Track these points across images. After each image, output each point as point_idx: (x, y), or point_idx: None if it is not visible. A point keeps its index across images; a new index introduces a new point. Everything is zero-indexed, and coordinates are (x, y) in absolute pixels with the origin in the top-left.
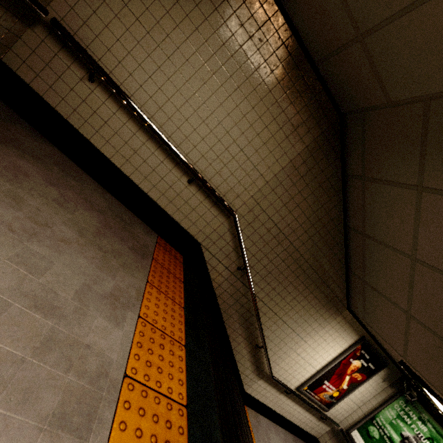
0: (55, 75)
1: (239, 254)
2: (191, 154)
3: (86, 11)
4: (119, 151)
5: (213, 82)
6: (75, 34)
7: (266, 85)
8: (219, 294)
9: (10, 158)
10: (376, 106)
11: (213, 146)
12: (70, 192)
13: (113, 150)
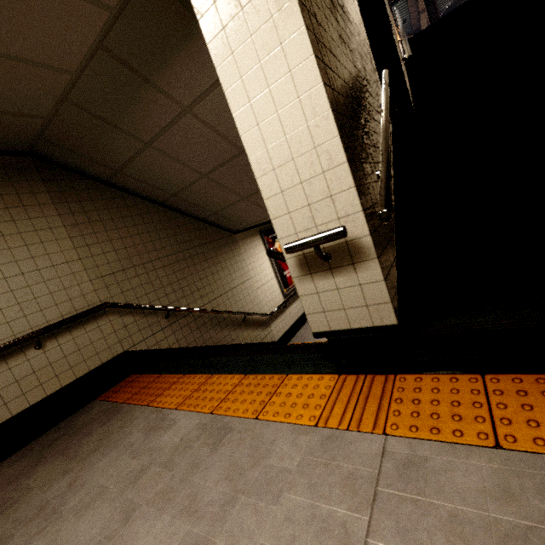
0: None
1: (151, 313)
2: None
3: None
4: None
5: None
6: None
7: None
8: (186, 344)
9: None
10: (41, 127)
11: None
12: None
13: None
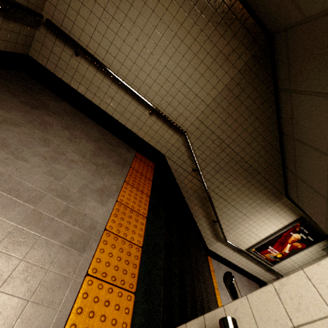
0: (56, 57)
1: (192, 160)
2: (148, 94)
3: (64, 6)
4: (102, 99)
5: (155, 35)
6: (61, 25)
7: (198, 26)
8: (182, 187)
9: (41, 117)
10: (295, 23)
11: (163, 85)
12: (77, 132)
13: (99, 100)
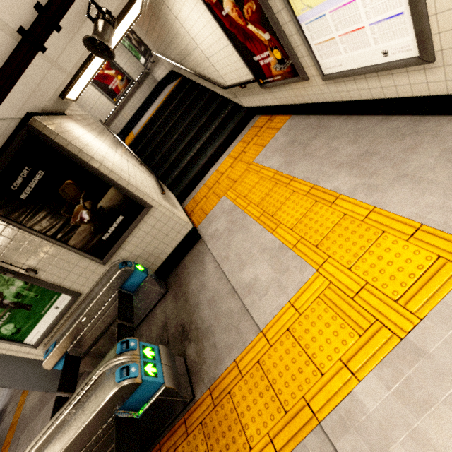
0: None
1: None
2: None
3: None
4: None
5: None
6: None
7: None
8: None
9: None
10: None
11: None
12: None
13: None
